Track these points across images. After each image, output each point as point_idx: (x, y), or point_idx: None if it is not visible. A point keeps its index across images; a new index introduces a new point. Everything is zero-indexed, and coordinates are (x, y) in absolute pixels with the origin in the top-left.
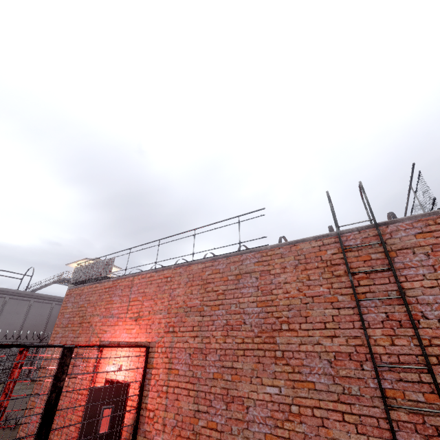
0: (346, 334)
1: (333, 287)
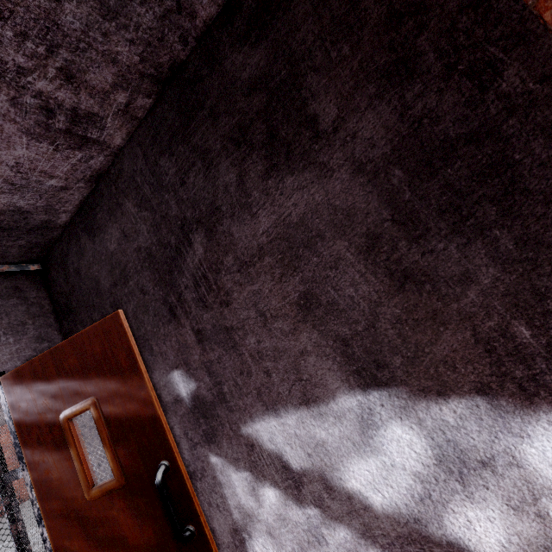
0: None
1: None
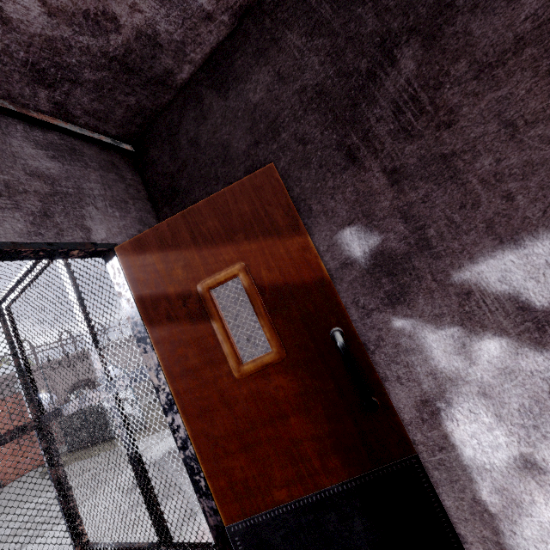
0: (6, 426)
1: (2, 415)
